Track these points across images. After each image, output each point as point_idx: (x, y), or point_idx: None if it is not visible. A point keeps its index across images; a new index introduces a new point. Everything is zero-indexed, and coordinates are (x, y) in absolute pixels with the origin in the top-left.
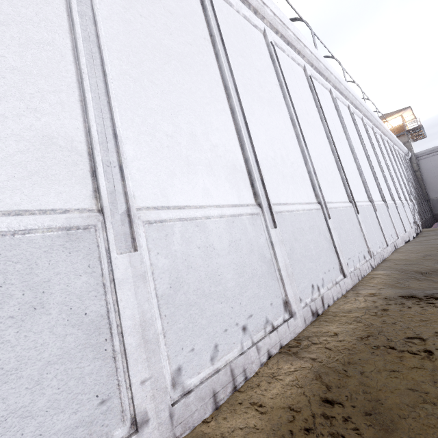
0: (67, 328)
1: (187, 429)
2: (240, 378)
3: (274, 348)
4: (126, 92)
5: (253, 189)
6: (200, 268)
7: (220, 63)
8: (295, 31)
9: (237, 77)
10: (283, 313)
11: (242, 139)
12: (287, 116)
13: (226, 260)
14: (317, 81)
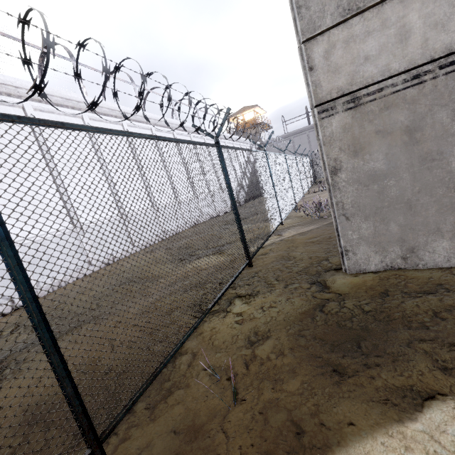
0: (1, 275)
1: (43, 295)
2: (63, 284)
3: (81, 276)
4: (1, 201)
5: (72, 220)
6: (44, 256)
7: (47, 162)
8: (110, 106)
9: (60, 164)
10: (88, 265)
11: (64, 199)
12: (101, 170)
13: (56, 251)
14: (137, 127)
